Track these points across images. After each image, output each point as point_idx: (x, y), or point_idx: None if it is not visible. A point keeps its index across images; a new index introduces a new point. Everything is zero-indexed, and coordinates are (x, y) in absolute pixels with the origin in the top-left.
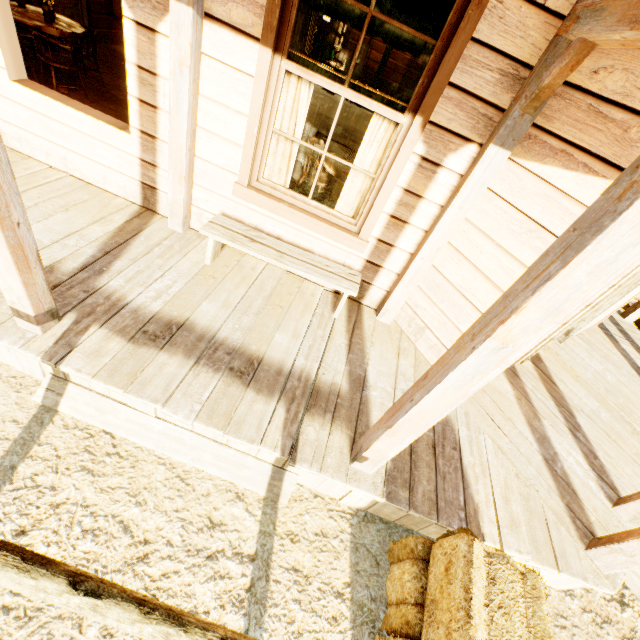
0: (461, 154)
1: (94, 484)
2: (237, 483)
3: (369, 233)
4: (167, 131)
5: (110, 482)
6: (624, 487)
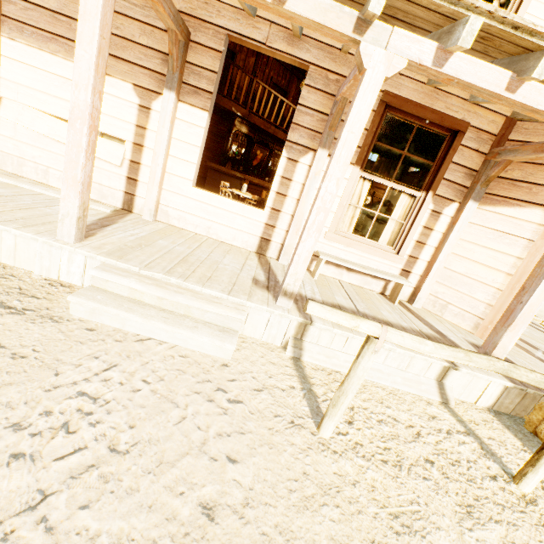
0: (451, 207)
1: (357, 397)
2: (422, 395)
3: (405, 252)
4: (289, 207)
5: (363, 396)
6: None
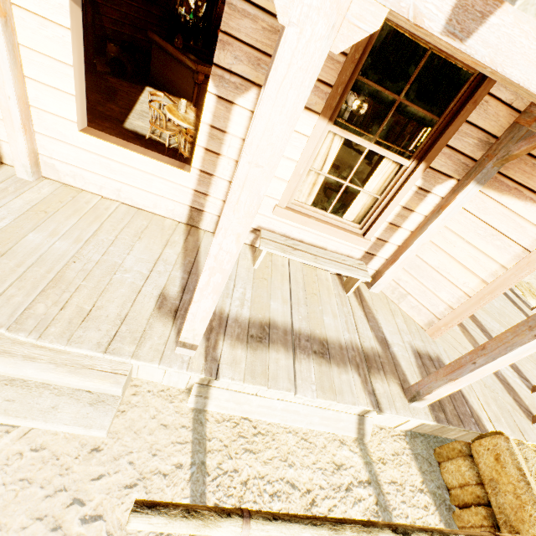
0: (444, 185)
1: (258, 460)
2: (337, 433)
3: (372, 235)
4: (224, 170)
5: (266, 455)
6: (531, 378)
